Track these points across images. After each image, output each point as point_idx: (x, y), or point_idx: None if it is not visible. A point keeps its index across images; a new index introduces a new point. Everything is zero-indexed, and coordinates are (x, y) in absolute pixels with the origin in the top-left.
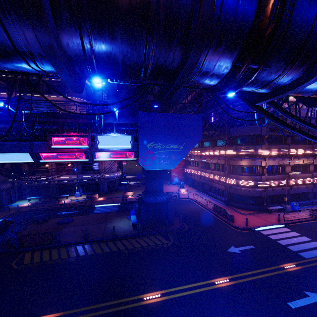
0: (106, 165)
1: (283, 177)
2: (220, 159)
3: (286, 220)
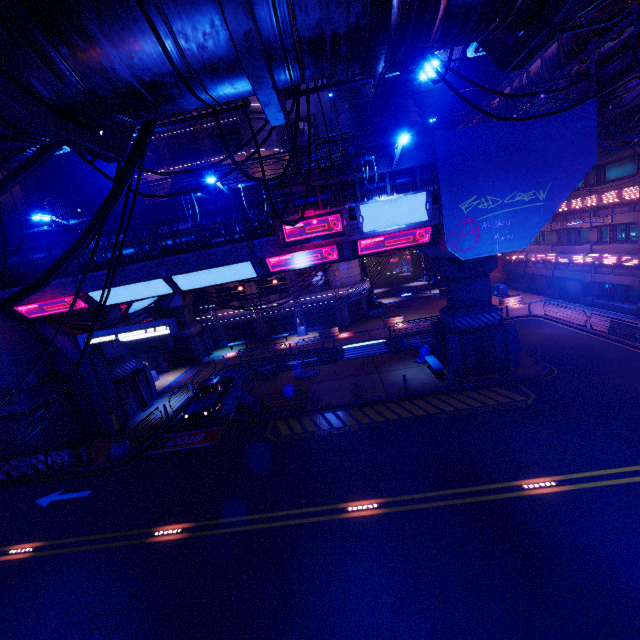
0: (341, 271)
1: None
2: (618, 212)
3: None
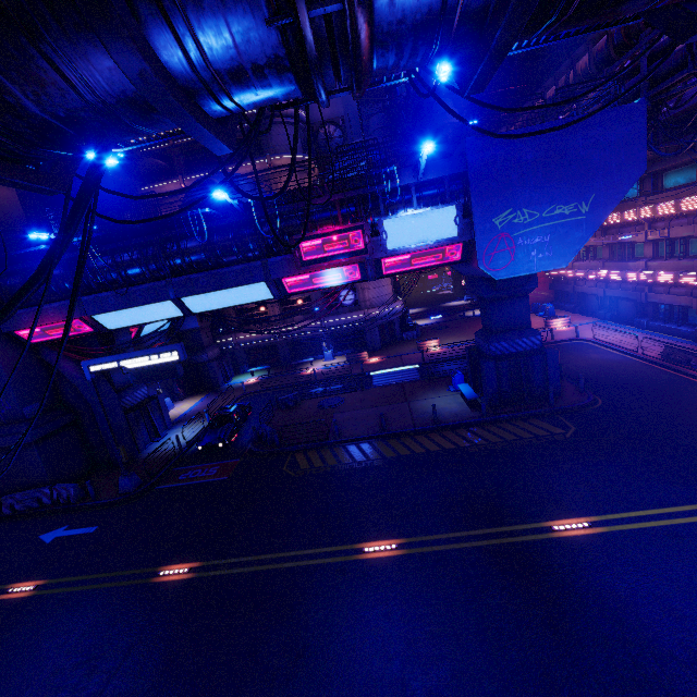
0: (371, 290)
1: None
2: (676, 225)
3: None
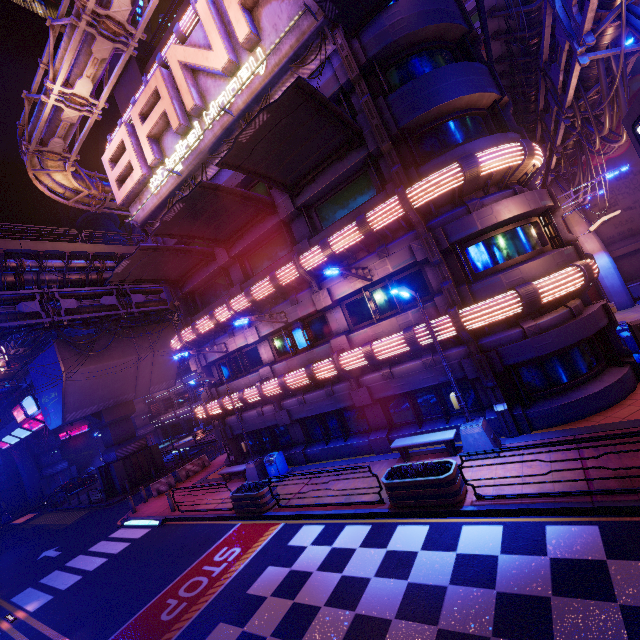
0: None
1: (248, 381)
2: None
3: (191, 508)
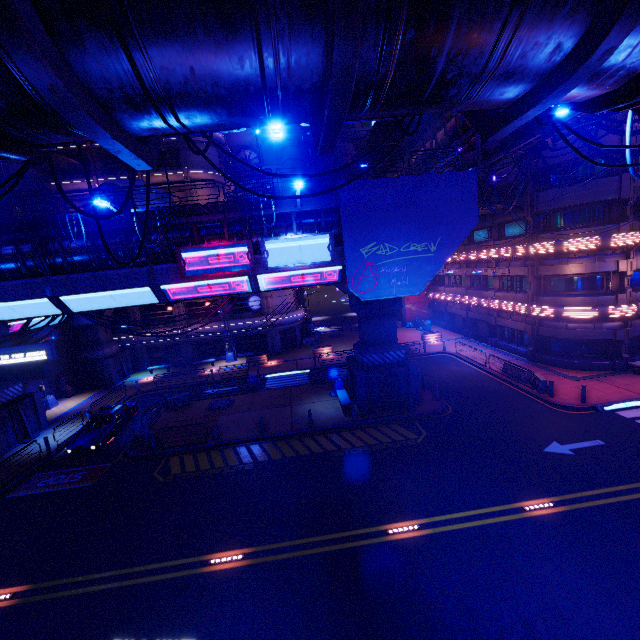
0: (275, 298)
1: None
2: (514, 265)
3: None
